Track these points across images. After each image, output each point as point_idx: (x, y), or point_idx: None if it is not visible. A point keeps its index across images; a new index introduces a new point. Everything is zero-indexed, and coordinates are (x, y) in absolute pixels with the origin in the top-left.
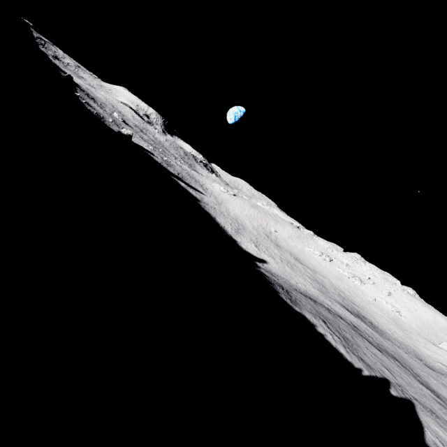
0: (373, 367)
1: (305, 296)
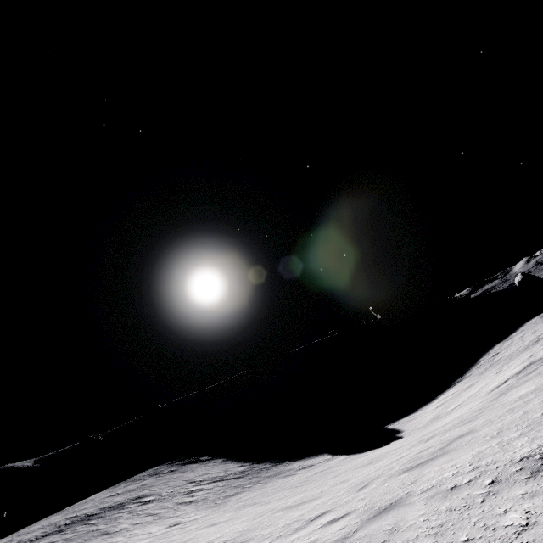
0: None
1: (106, 508)
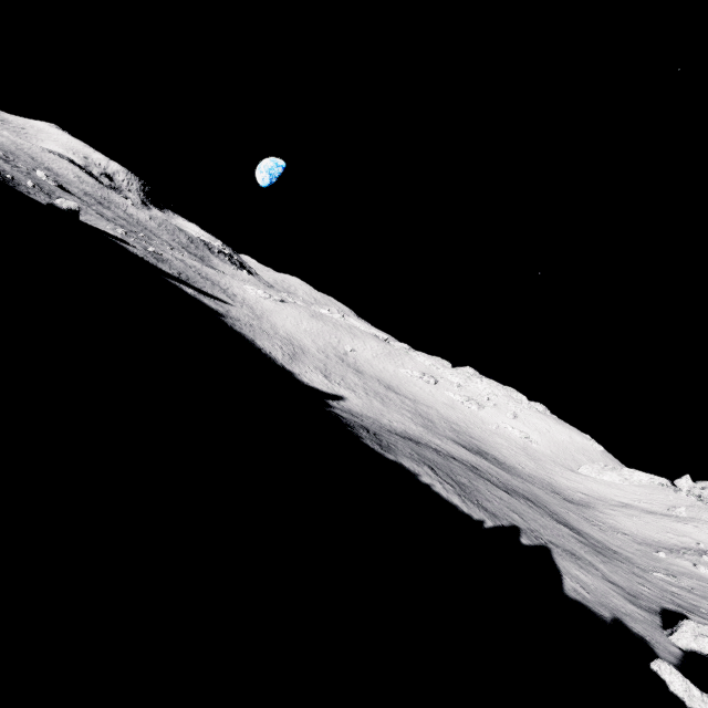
0: (498, 514)
1: (403, 438)
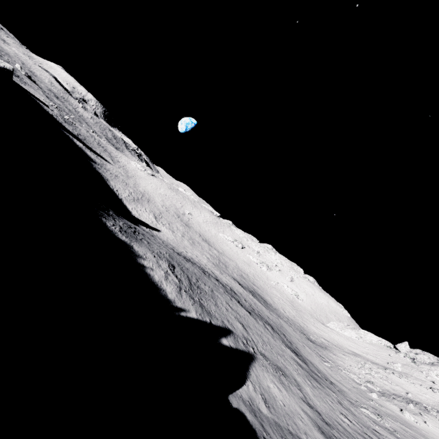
0: (216, 315)
1: (179, 254)
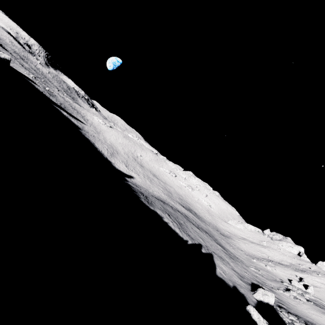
0: (194, 238)
1: (158, 199)
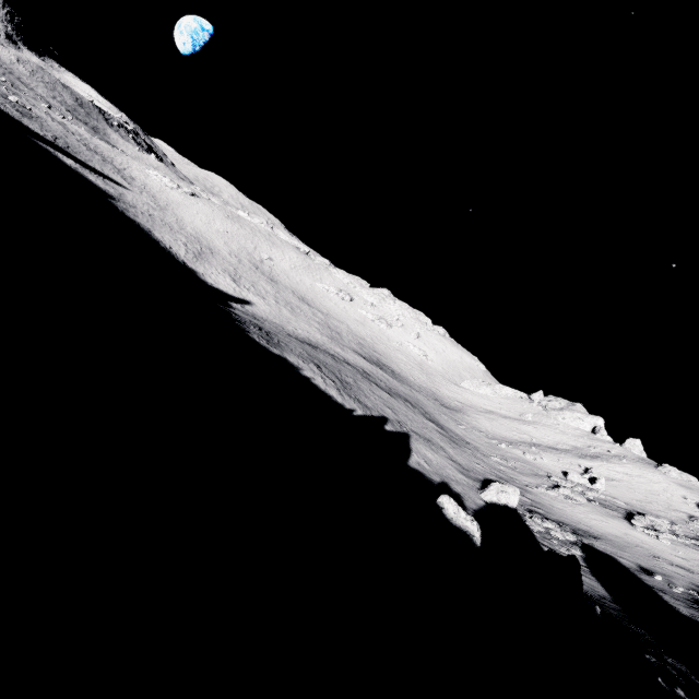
0: (372, 407)
1: (302, 342)
